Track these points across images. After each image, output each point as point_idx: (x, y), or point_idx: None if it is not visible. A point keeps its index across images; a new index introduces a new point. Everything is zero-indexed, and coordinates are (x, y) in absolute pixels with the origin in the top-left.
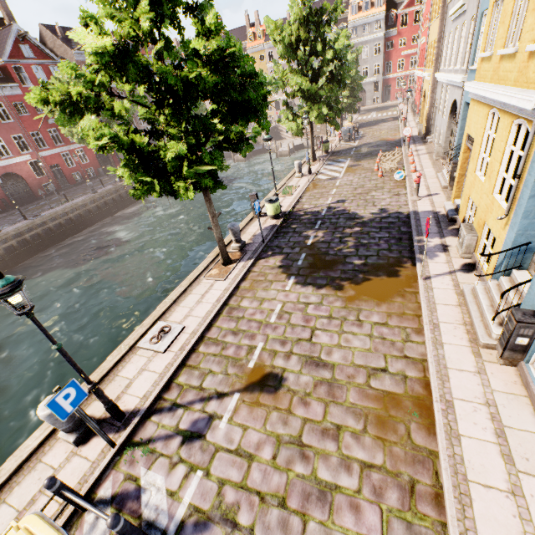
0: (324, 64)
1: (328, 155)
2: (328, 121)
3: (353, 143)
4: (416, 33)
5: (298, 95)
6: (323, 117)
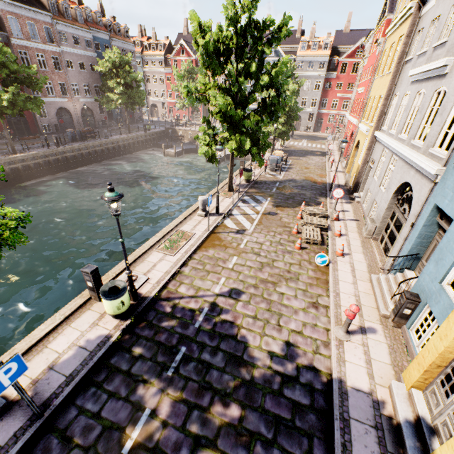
0: (257, 89)
1: (247, 186)
2: (252, 155)
3: (278, 174)
4: (352, 81)
5: (217, 118)
6: (244, 150)
